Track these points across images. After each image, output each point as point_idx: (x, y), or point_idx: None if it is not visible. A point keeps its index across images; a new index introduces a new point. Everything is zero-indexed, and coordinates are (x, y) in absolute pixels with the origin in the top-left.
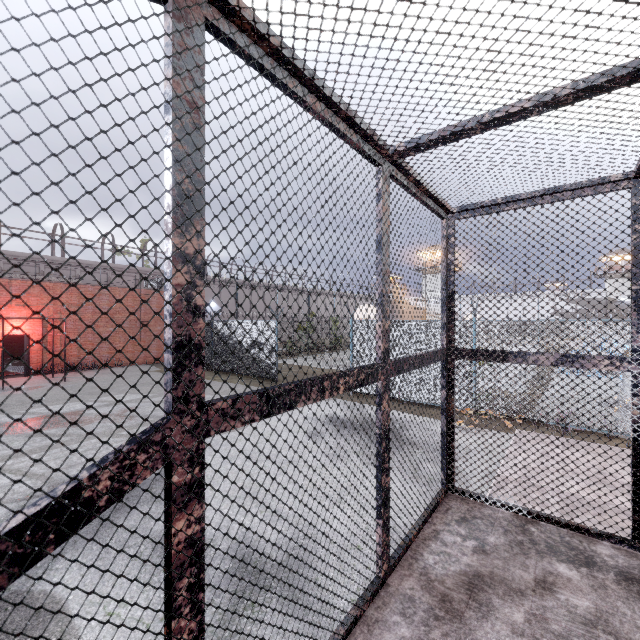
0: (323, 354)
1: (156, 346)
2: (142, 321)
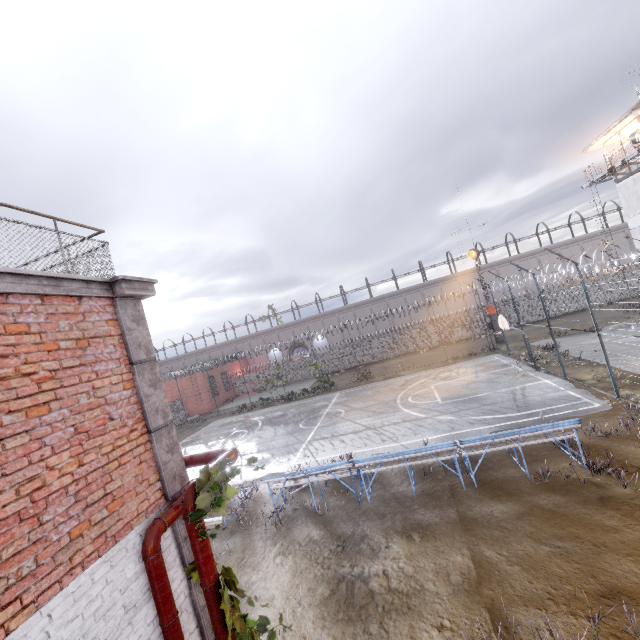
0: (265, 409)
1: (207, 403)
2: (195, 391)
